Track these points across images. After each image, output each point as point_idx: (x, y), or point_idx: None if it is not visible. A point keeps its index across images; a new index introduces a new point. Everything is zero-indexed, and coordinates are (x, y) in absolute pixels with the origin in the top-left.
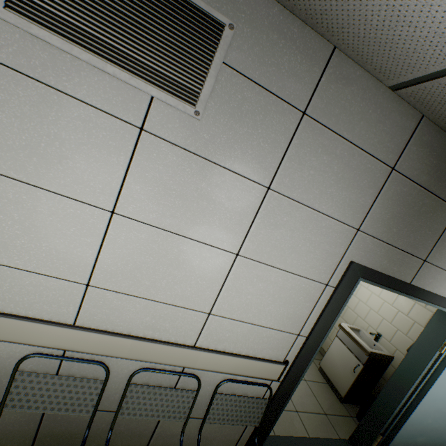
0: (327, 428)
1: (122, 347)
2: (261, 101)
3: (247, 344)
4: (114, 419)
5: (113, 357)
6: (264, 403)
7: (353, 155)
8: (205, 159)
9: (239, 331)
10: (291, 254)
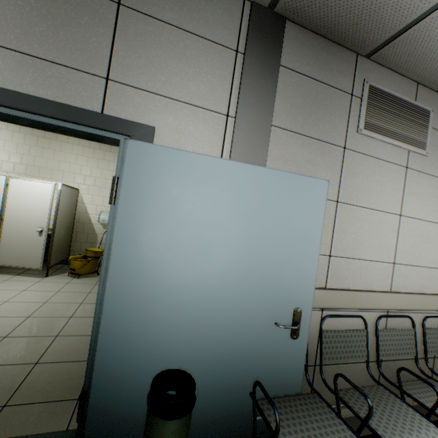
0: None
1: (416, 301)
2: None
3: None
4: (426, 357)
5: (413, 310)
6: None
7: None
8: (430, 175)
9: None
10: None
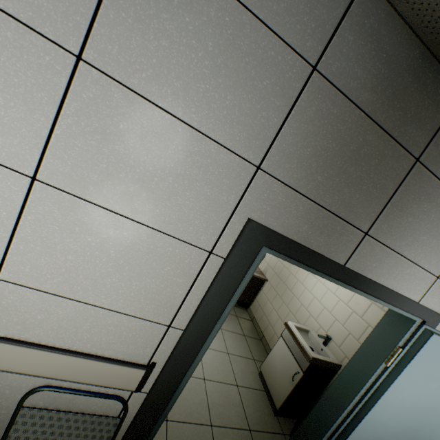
0: None
1: None
2: None
3: (79, 334)
4: None
5: None
6: (113, 423)
7: (243, 27)
8: None
9: (61, 312)
10: (142, 193)
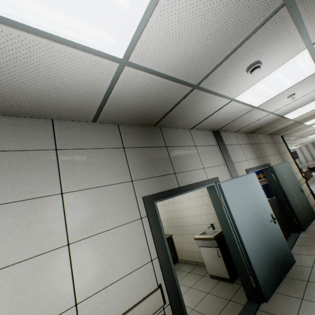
0: (235, 307)
1: None
2: (24, 156)
3: (124, 300)
4: None
5: None
6: None
7: (100, 153)
8: (1, 204)
9: (110, 296)
10: (106, 217)
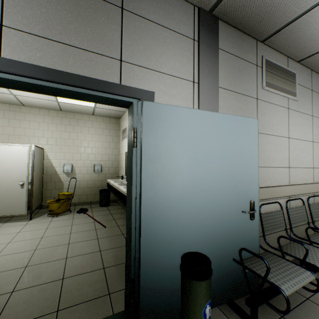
0: None
1: (303, 189)
2: (304, 90)
3: None
4: (313, 221)
5: (302, 194)
6: None
7: None
8: (299, 112)
9: None
10: None
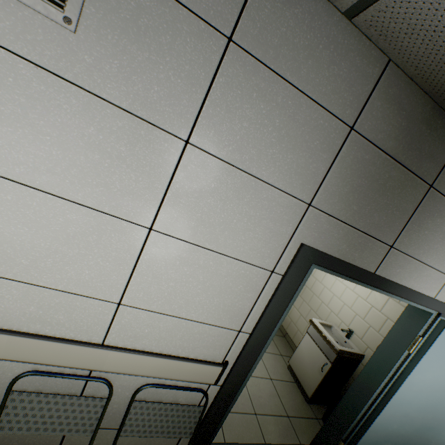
0: (287, 432)
1: None
2: (167, 14)
3: (173, 342)
4: None
5: None
6: (198, 411)
7: (300, 106)
8: (91, 93)
9: (162, 326)
10: (224, 232)
